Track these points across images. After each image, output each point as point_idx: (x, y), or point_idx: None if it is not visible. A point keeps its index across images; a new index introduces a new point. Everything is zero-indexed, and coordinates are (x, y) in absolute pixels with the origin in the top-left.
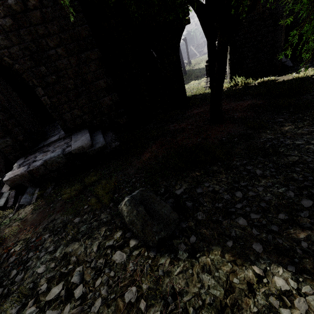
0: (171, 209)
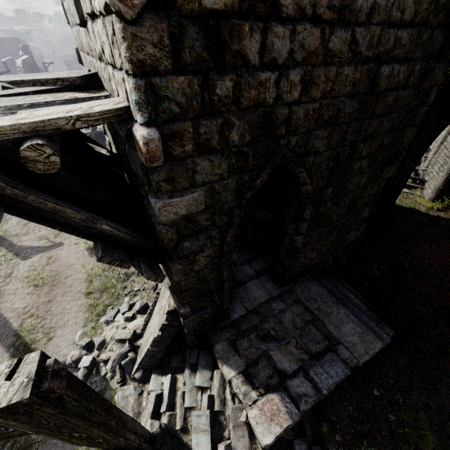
0: None
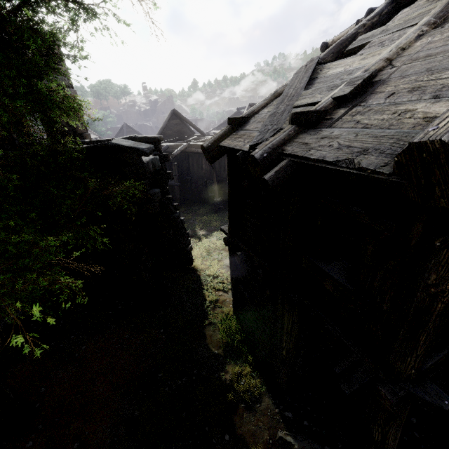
0: None
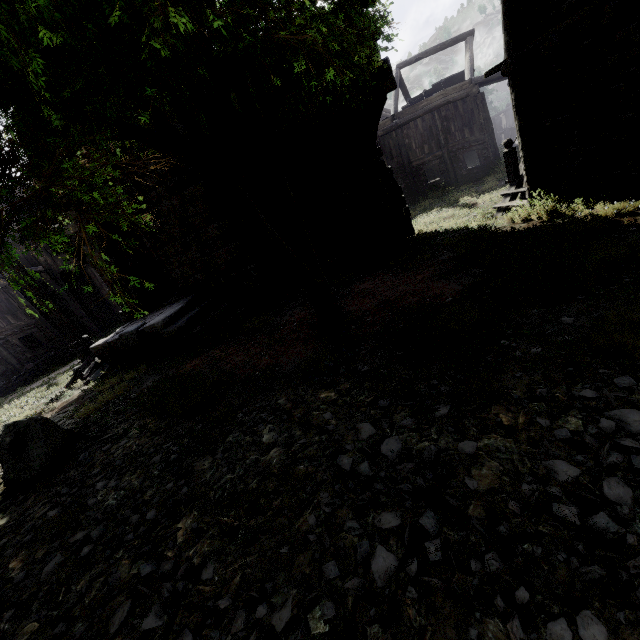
0: (44, 455)
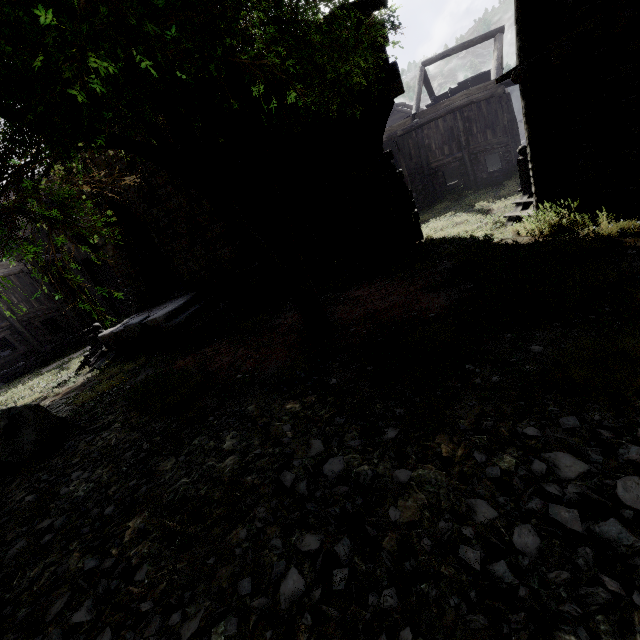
0: (33, 440)
